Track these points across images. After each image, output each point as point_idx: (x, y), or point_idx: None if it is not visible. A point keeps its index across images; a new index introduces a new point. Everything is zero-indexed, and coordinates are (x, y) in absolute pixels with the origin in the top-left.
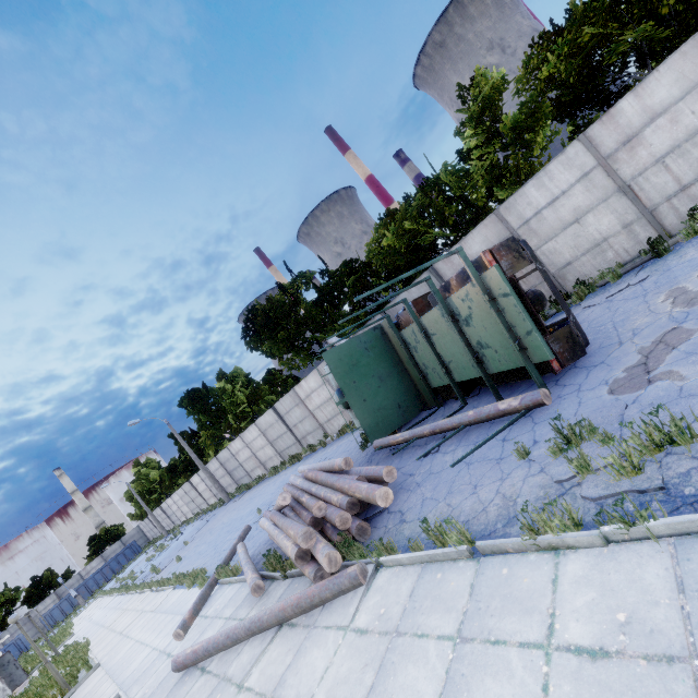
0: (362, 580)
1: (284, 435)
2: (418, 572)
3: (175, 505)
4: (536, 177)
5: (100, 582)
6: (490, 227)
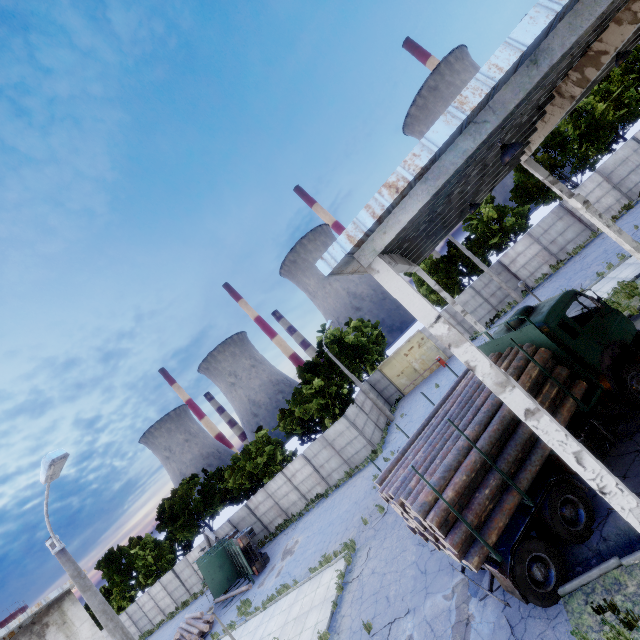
0: None
1: (178, 587)
2: None
3: None
4: (273, 480)
5: None
6: (263, 492)
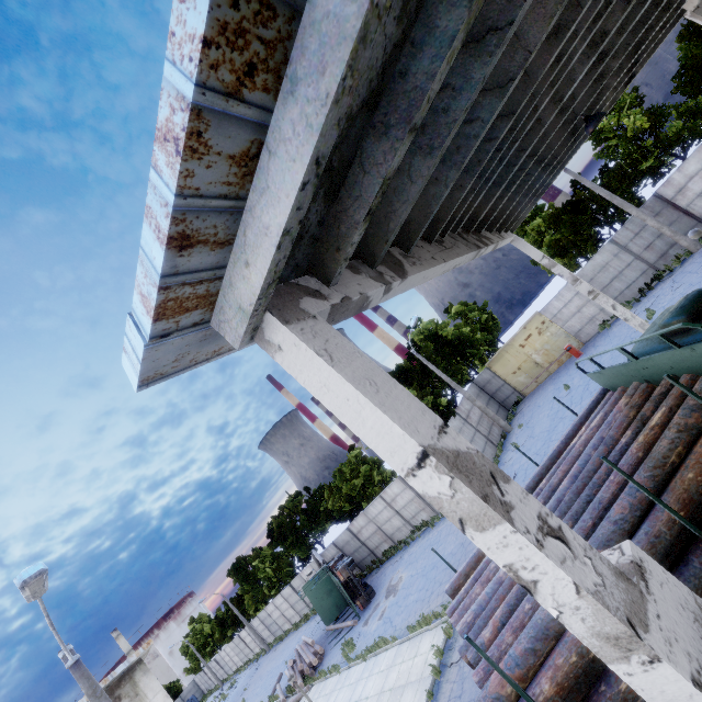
0: (308, 690)
1: (298, 601)
2: (318, 685)
3: (227, 656)
4: (371, 504)
5: None
6: (363, 516)
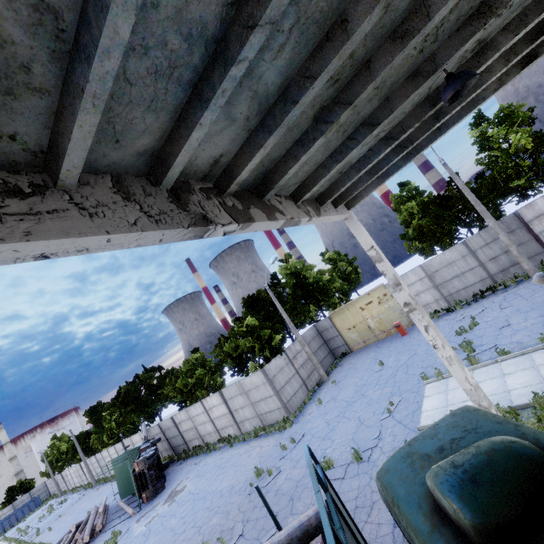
0: None
1: None
2: None
3: (70, 475)
4: (193, 405)
5: (6, 527)
6: (185, 412)
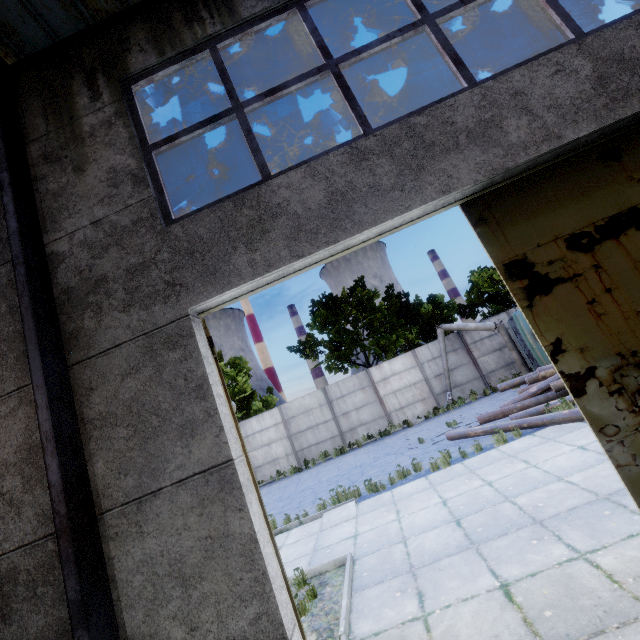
0: None
1: (321, 425)
2: None
3: None
4: None
5: None
6: None
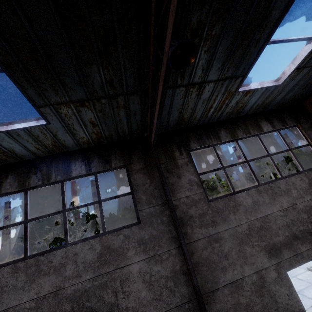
0: None
1: None
2: None
3: None
4: None
5: None
6: None
